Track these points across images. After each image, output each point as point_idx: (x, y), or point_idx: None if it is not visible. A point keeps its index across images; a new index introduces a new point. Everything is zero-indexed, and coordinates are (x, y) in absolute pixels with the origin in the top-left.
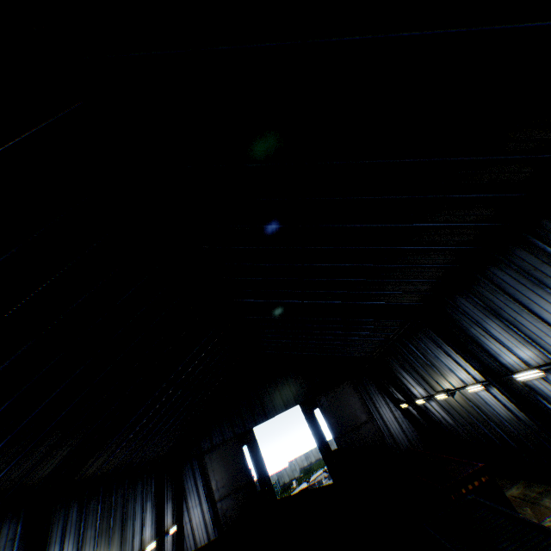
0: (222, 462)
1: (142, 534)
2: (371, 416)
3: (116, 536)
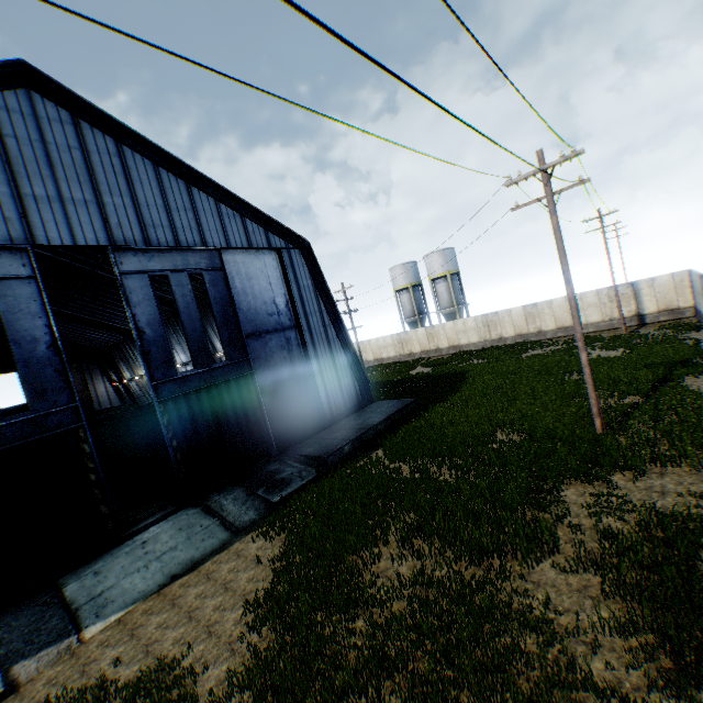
0: None
1: None
2: (88, 388)
3: None
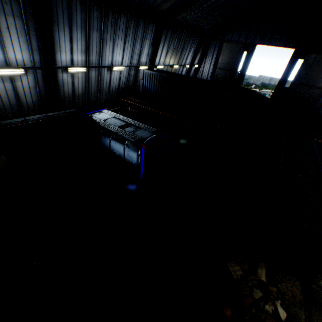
0: (229, 53)
1: (186, 60)
2: None
3: (178, 54)
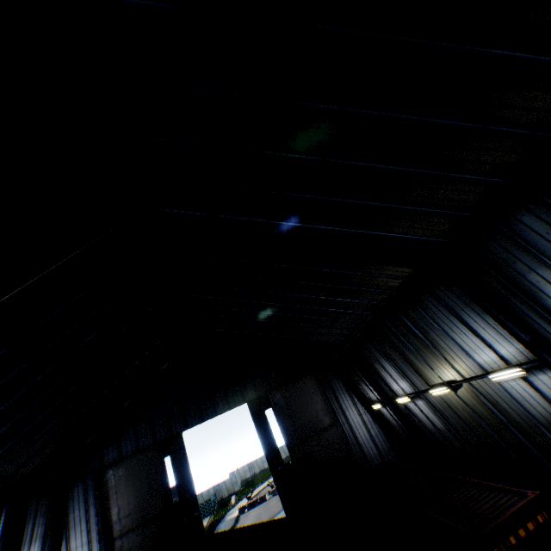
0: (132, 480)
1: None
2: (336, 419)
3: None
